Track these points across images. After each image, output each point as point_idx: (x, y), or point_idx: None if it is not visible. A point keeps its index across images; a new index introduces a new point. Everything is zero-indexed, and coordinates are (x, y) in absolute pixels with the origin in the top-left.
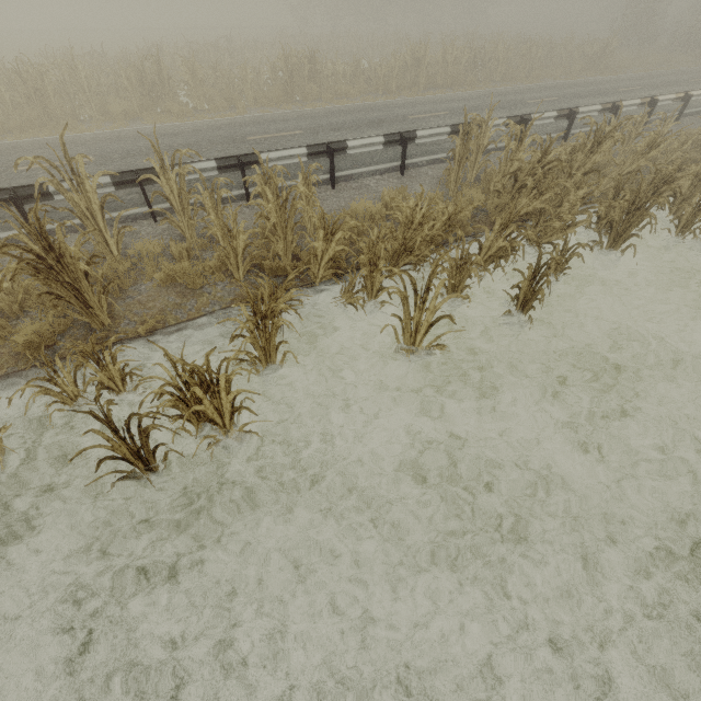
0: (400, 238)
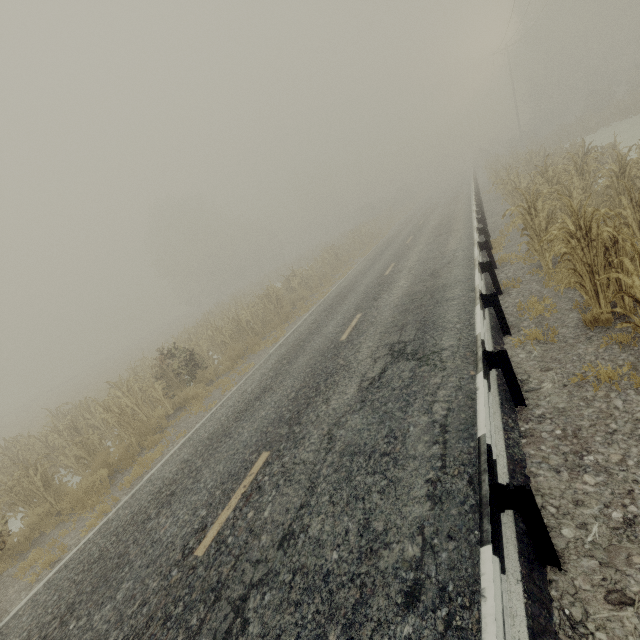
0: None
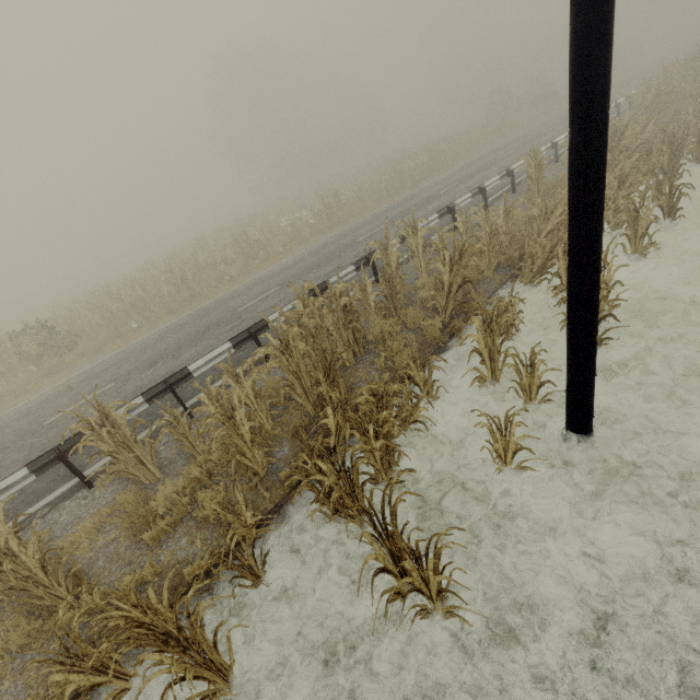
0: None
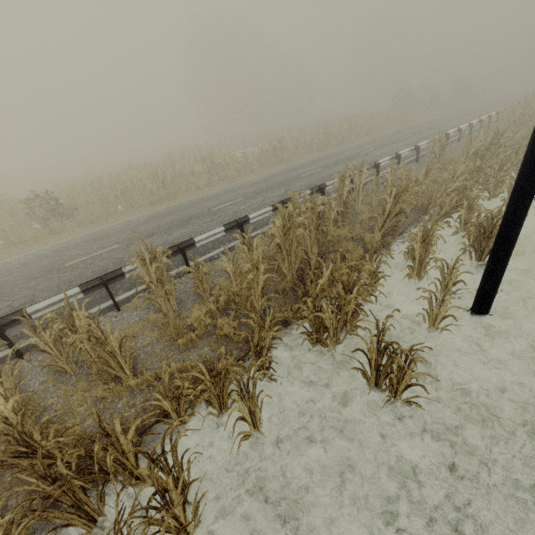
0: (469, 179)
